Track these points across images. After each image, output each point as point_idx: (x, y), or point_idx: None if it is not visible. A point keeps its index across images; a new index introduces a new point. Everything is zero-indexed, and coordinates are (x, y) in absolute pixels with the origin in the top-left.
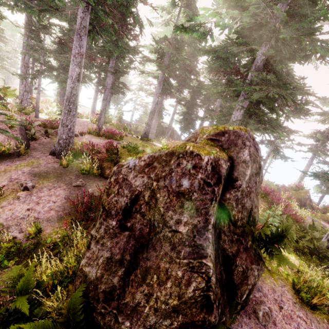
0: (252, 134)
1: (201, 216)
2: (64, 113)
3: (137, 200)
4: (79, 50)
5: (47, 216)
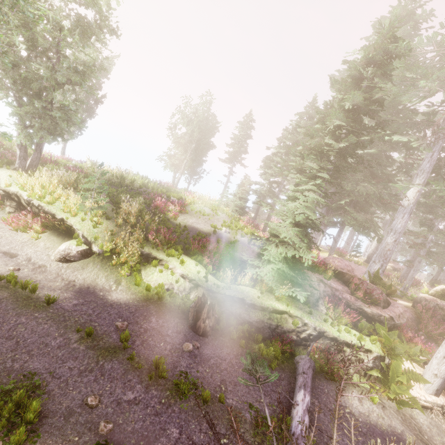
0: None
1: None
2: None
3: None
4: None
5: None
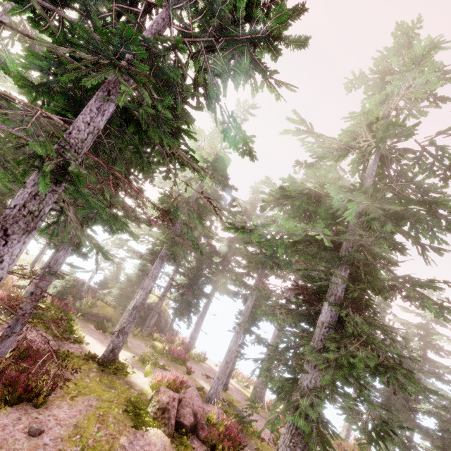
0: None
1: None
2: None
3: None
4: None
5: None
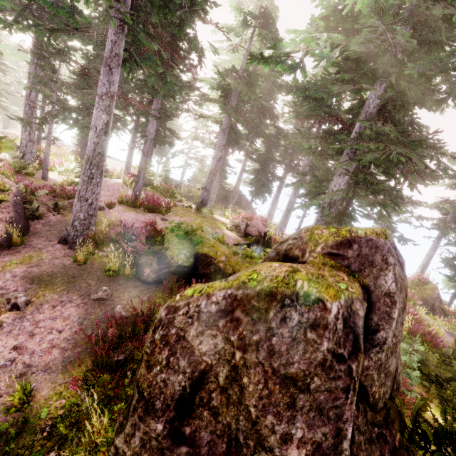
0: (393, 240)
1: (328, 424)
2: (83, 181)
3: (204, 381)
4: (109, 88)
5: (45, 360)
